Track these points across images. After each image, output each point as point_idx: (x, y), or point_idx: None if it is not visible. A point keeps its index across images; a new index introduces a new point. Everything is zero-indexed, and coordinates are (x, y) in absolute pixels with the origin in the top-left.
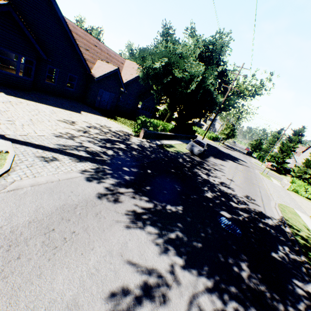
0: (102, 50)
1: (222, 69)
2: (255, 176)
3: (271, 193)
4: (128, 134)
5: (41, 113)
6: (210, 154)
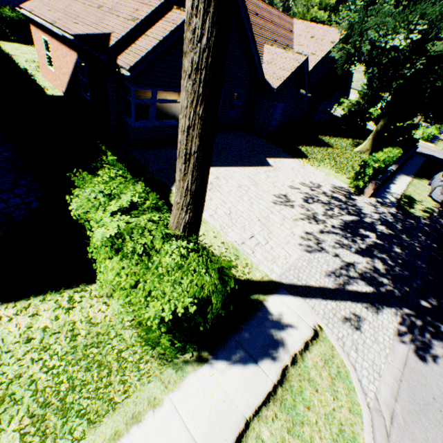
0: (264, 18)
1: None
2: None
3: None
4: (347, 194)
5: (249, 194)
6: None
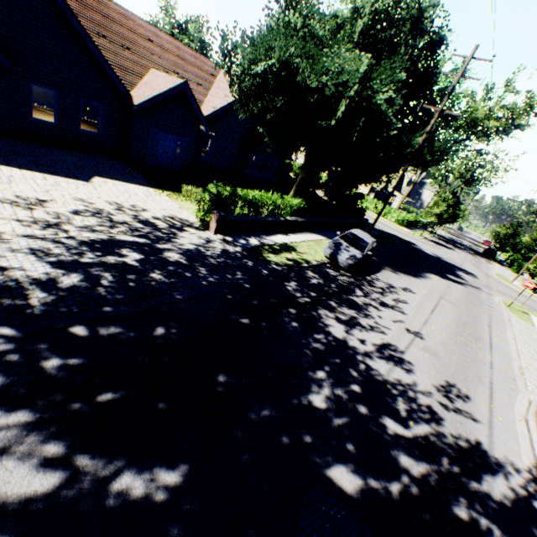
0: (166, 48)
1: (423, 68)
2: (491, 313)
3: (523, 365)
4: (181, 225)
5: None
6: (387, 262)
